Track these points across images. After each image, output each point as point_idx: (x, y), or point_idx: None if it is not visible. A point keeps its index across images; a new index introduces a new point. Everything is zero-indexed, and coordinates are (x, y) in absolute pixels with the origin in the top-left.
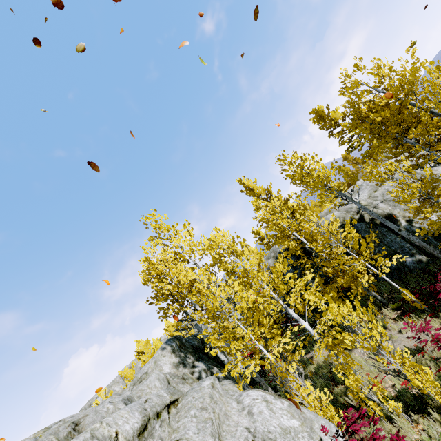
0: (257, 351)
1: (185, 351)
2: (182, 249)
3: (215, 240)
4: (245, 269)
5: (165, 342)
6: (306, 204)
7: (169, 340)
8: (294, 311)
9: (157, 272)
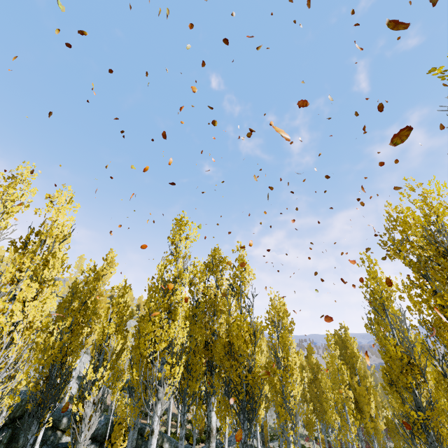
0: None
1: None
2: None
3: None
4: None
5: None
6: None
7: None
8: None
9: None
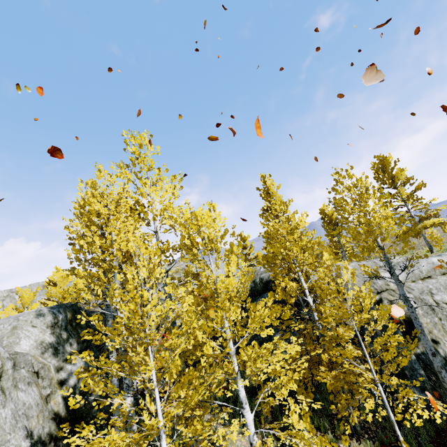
0: (153, 426)
1: (72, 331)
2: (149, 203)
3: (199, 219)
4: (215, 288)
5: (50, 307)
6: (315, 243)
7: (58, 307)
8: (236, 353)
9: (90, 210)
